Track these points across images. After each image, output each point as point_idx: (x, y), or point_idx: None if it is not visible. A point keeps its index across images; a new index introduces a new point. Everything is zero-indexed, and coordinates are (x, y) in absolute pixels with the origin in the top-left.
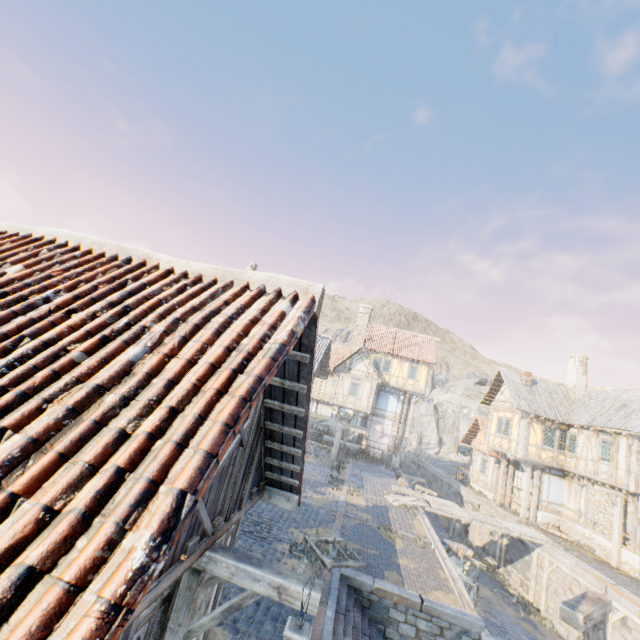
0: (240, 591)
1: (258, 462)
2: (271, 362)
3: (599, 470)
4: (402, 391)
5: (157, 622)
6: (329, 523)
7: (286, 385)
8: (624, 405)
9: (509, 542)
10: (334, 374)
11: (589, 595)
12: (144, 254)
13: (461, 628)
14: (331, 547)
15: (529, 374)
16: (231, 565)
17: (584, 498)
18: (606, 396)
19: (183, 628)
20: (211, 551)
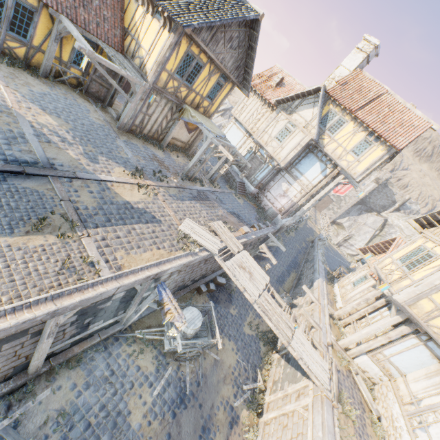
0: None
1: None
2: None
3: None
4: (333, 164)
5: None
6: None
7: None
8: None
9: None
10: (275, 111)
11: None
12: None
13: None
14: None
15: None
16: None
17: None
18: None
19: None
20: None
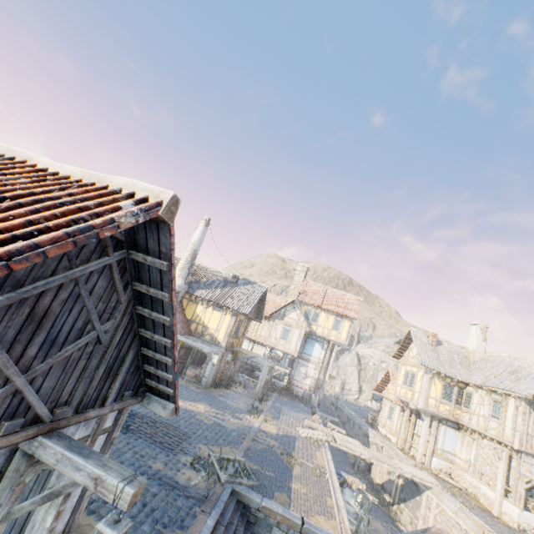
0: None
1: (134, 367)
2: (63, 236)
3: (489, 426)
4: (326, 340)
5: None
6: (237, 444)
7: (151, 292)
8: (515, 370)
9: (404, 482)
10: (270, 319)
11: (432, 530)
12: (27, 156)
13: None
14: (231, 465)
15: (435, 335)
16: (58, 452)
17: (474, 450)
18: (501, 361)
19: (2, 509)
20: (44, 437)
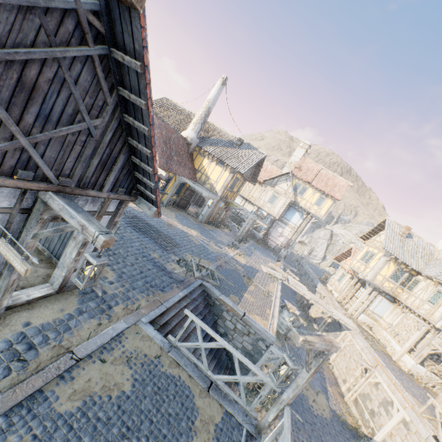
0: (135, 263)
1: (126, 171)
2: None
3: (422, 307)
4: (306, 212)
5: (22, 223)
6: (213, 261)
7: (131, 98)
8: None
9: (331, 321)
10: (263, 185)
11: (325, 337)
12: None
13: (261, 337)
14: (205, 270)
15: (409, 229)
16: (61, 204)
17: (399, 319)
18: None
19: (32, 230)
20: (53, 193)
